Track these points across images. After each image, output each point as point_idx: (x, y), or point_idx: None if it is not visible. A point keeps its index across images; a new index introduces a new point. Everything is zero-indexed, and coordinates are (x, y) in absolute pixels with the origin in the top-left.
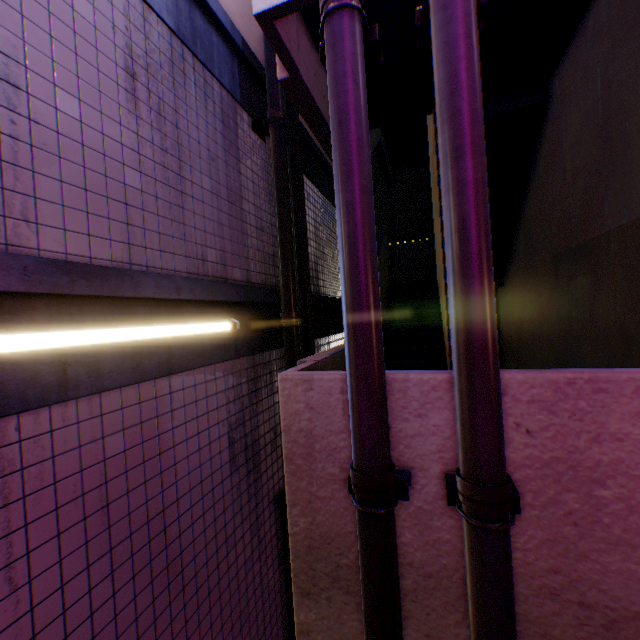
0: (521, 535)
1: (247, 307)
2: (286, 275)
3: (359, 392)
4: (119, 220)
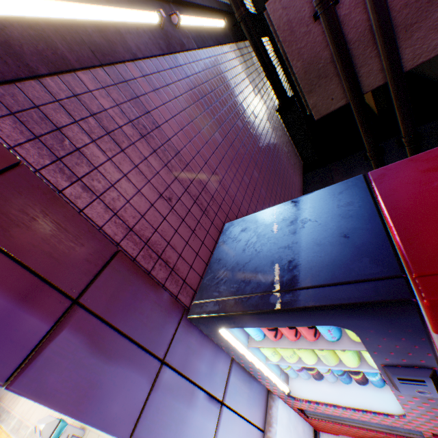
0: None
1: (221, 16)
2: None
3: None
4: None
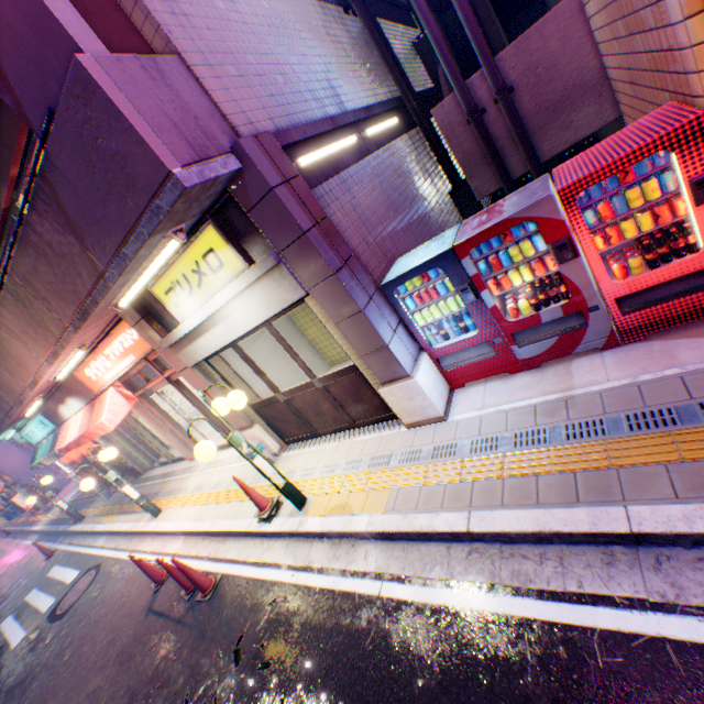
0: (522, 104)
1: (394, 112)
2: (401, 86)
3: (457, 89)
4: (357, 93)
